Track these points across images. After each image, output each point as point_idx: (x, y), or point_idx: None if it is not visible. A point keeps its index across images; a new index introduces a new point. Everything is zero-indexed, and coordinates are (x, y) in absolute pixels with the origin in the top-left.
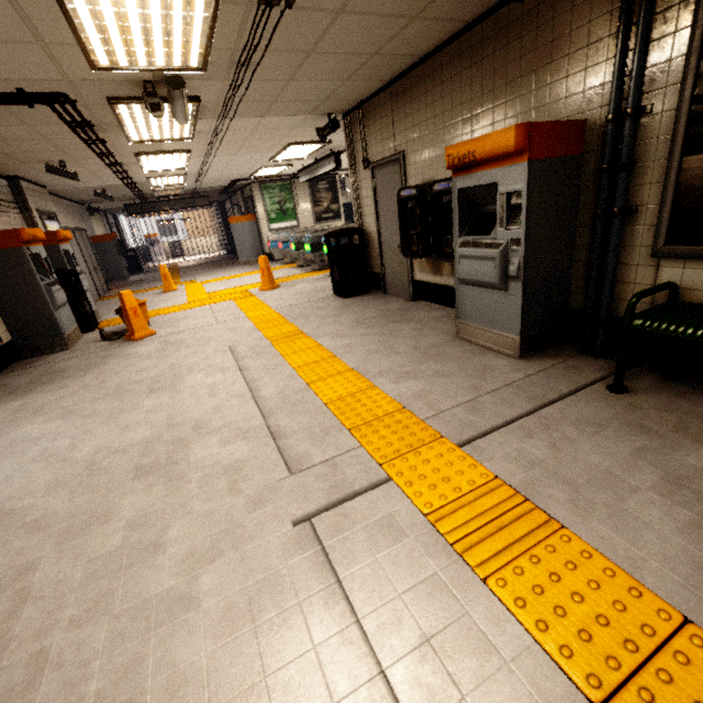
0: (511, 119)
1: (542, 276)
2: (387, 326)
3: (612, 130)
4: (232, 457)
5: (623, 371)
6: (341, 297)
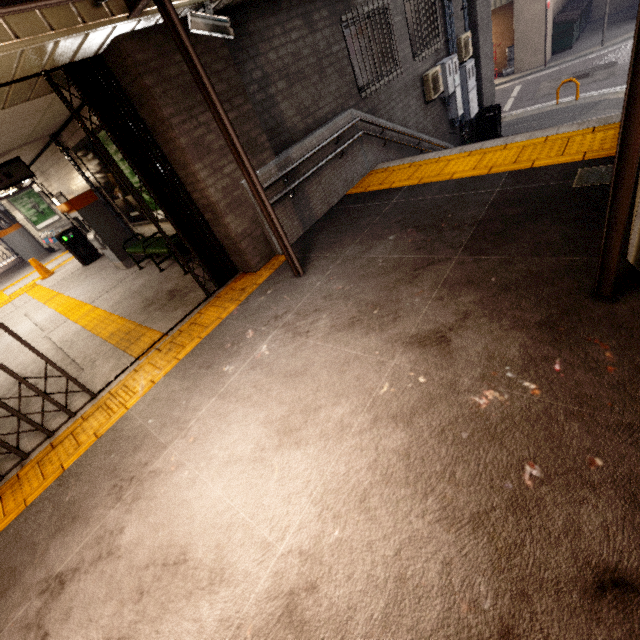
0: (79, 185)
1: (115, 240)
2: (96, 274)
3: (96, 194)
4: (27, 338)
5: (137, 264)
6: (85, 266)
